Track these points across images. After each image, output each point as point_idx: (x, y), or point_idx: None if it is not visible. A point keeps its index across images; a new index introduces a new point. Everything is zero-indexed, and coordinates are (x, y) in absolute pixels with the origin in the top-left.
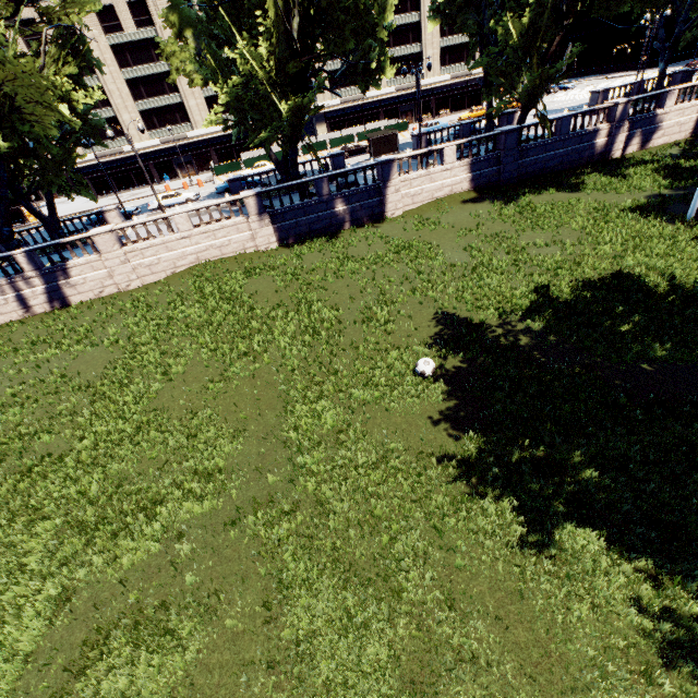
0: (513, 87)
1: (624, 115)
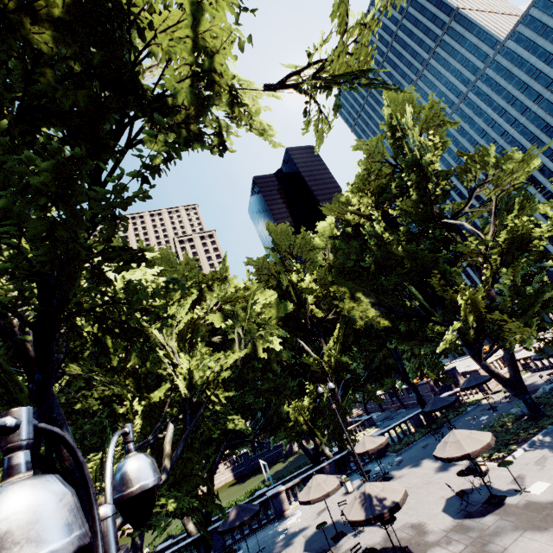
0: None
1: None
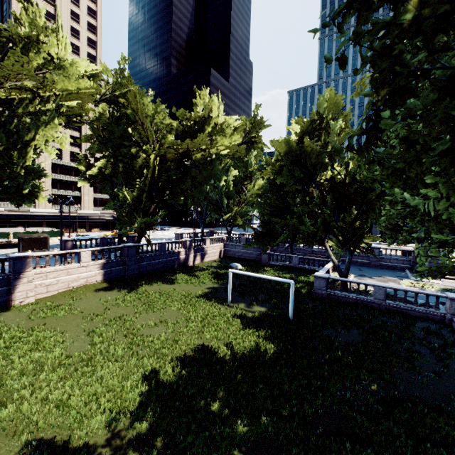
0: (133, 224)
1: (191, 245)
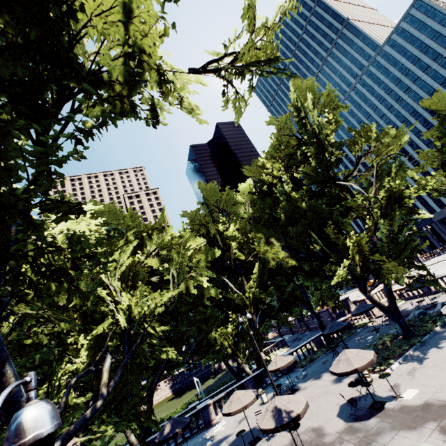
0: None
1: None
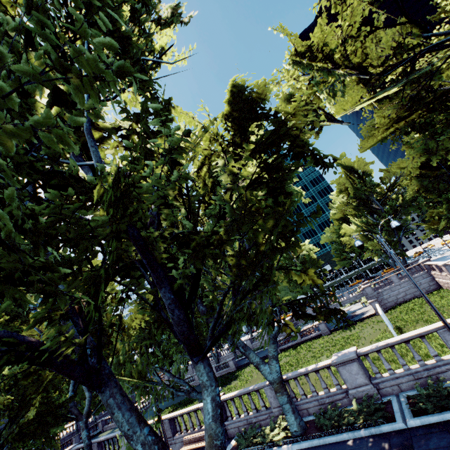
0: None
1: None
